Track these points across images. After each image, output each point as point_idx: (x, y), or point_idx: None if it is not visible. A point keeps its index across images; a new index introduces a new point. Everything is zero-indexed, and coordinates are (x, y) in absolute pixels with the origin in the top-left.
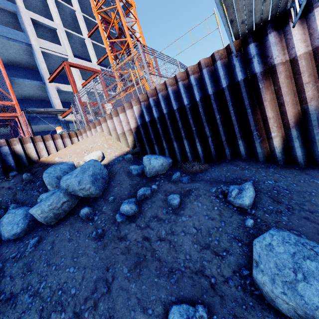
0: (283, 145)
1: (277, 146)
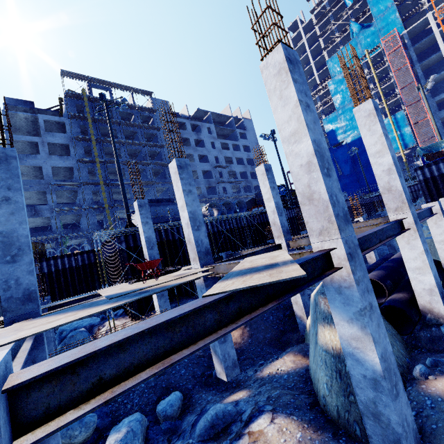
0: None
1: None
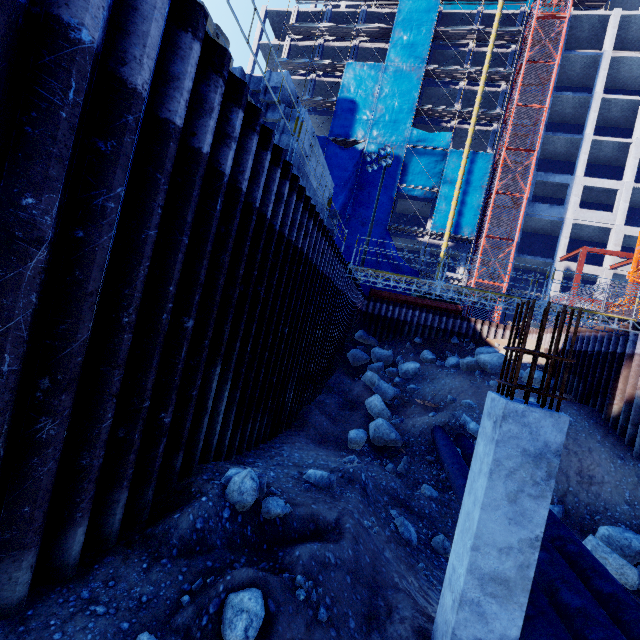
0: (619, 414)
1: (613, 411)
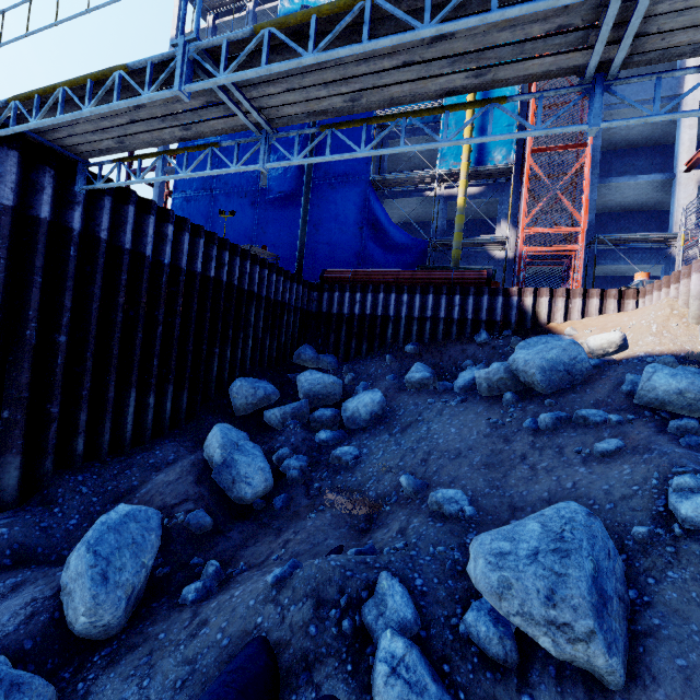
0: None
1: None
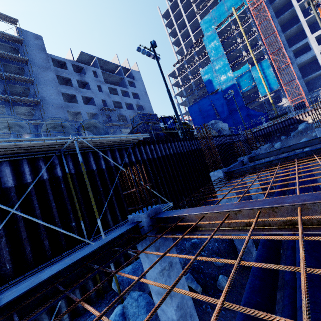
0: None
1: None
